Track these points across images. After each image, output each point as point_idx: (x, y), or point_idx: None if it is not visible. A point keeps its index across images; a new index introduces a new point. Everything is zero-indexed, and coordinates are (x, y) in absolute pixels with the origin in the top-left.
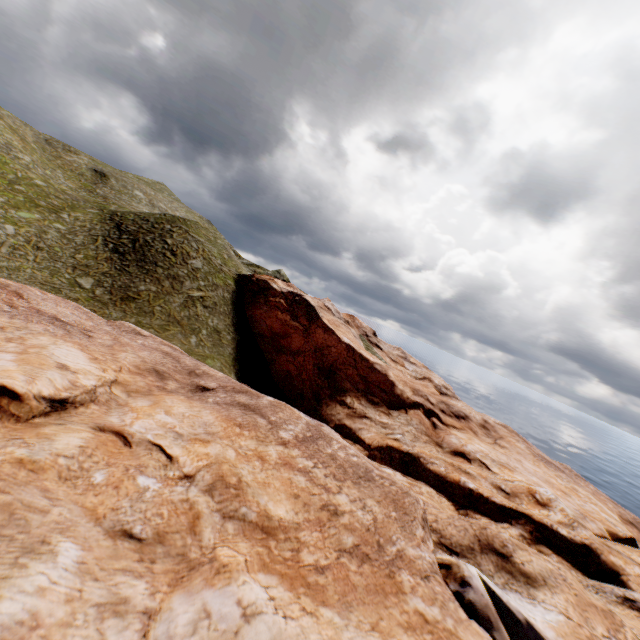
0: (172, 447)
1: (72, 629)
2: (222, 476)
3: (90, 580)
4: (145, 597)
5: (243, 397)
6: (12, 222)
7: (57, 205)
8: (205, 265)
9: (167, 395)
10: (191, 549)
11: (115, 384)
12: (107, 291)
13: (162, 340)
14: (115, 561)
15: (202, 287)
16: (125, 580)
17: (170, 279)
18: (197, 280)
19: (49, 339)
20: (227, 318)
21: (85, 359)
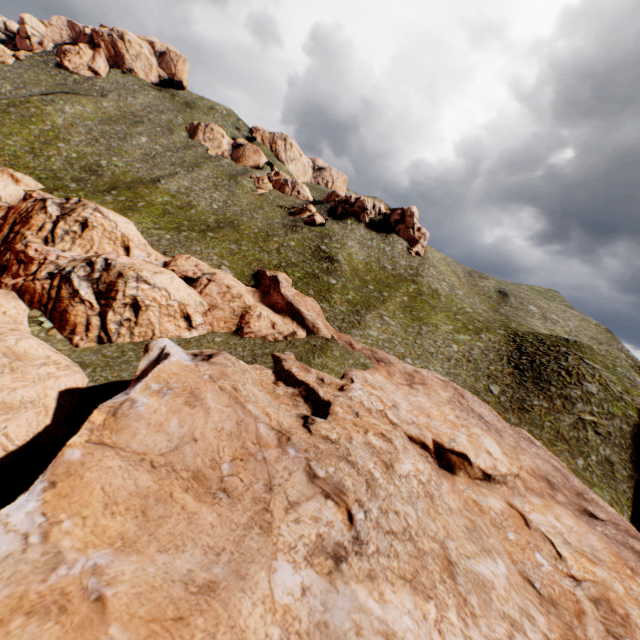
0: (560, 547)
1: (507, 604)
2: (607, 598)
3: (512, 589)
4: (544, 626)
5: (637, 544)
6: (455, 343)
7: (477, 328)
8: (600, 389)
9: (555, 503)
10: (576, 628)
11: (517, 477)
12: (507, 399)
13: (550, 453)
14: (524, 591)
15: (594, 411)
16: (531, 606)
17: (561, 398)
18: (589, 403)
19: (479, 430)
20: (622, 451)
21: (499, 451)
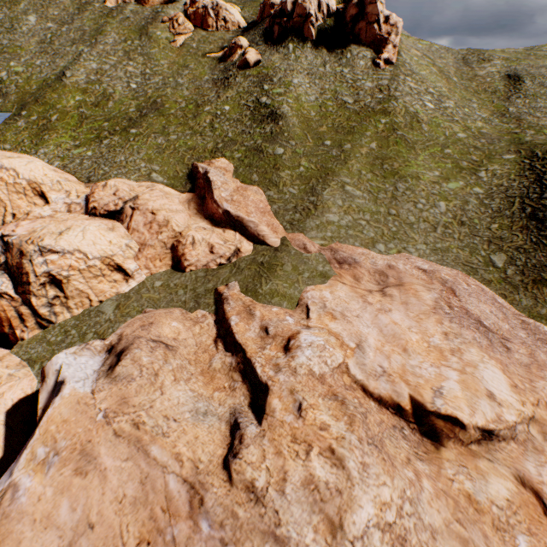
0: None
1: None
2: None
3: None
4: None
5: None
6: (443, 197)
7: (475, 160)
8: None
9: None
10: None
11: (531, 421)
12: (517, 270)
13: None
14: None
15: None
16: None
17: None
18: None
19: (476, 352)
20: None
21: (505, 385)
